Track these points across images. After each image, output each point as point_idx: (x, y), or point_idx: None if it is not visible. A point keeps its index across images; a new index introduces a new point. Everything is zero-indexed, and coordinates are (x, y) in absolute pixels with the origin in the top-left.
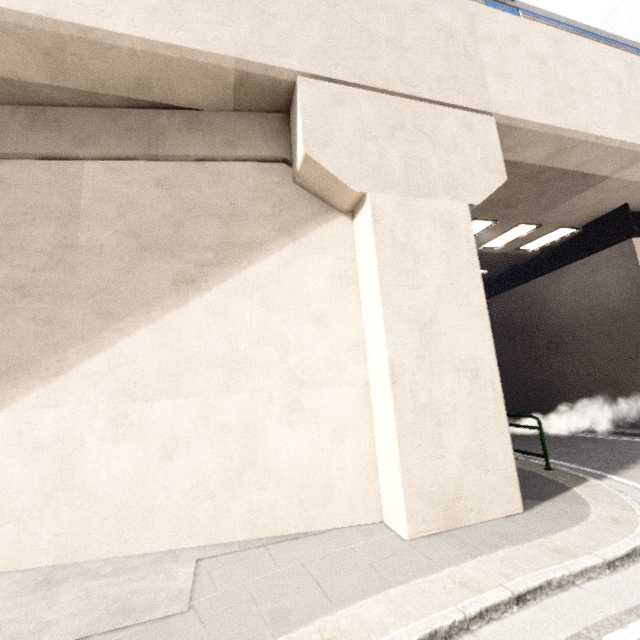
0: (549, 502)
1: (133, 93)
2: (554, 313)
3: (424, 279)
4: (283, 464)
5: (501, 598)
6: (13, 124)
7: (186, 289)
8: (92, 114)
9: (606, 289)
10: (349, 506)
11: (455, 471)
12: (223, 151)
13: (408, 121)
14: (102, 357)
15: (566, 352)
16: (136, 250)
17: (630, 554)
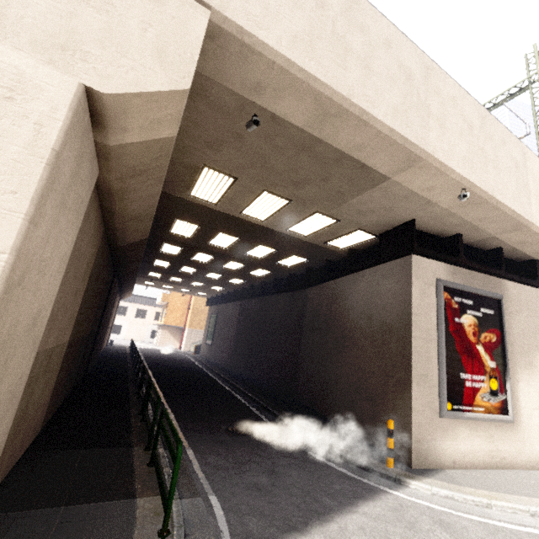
0: None
1: None
2: (346, 314)
3: None
4: None
5: None
6: None
7: None
8: None
9: (384, 300)
10: None
11: None
12: None
13: None
14: None
15: (345, 355)
16: None
17: None
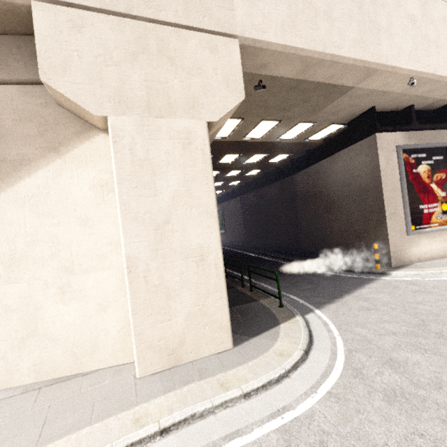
0: (256, 338)
1: None
2: (329, 186)
3: (161, 188)
4: (59, 330)
5: (148, 433)
6: None
7: None
8: None
9: (359, 171)
10: (111, 353)
11: (180, 328)
12: None
13: (152, 45)
14: None
15: (335, 214)
16: None
17: (266, 385)
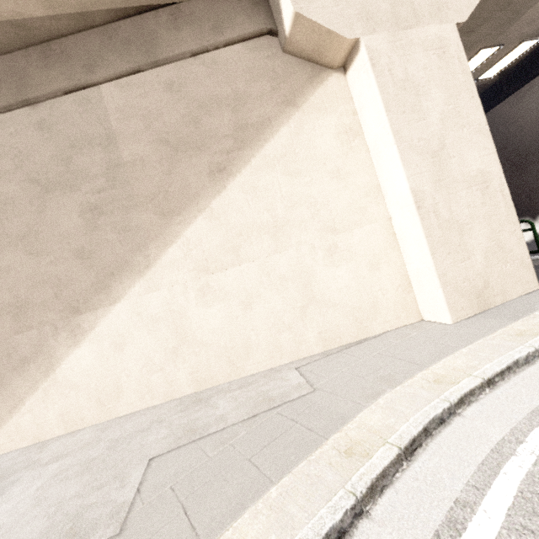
0: None
1: (118, 2)
2: (517, 135)
3: (427, 110)
4: (335, 295)
5: None
6: (30, 67)
7: (220, 177)
8: (89, 37)
9: None
10: (393, 314)
11: (480, 268)
12: (212, 39)
13: None
14: (175, 247)
15: (532, 169)
16: (170, 154)
17: None
